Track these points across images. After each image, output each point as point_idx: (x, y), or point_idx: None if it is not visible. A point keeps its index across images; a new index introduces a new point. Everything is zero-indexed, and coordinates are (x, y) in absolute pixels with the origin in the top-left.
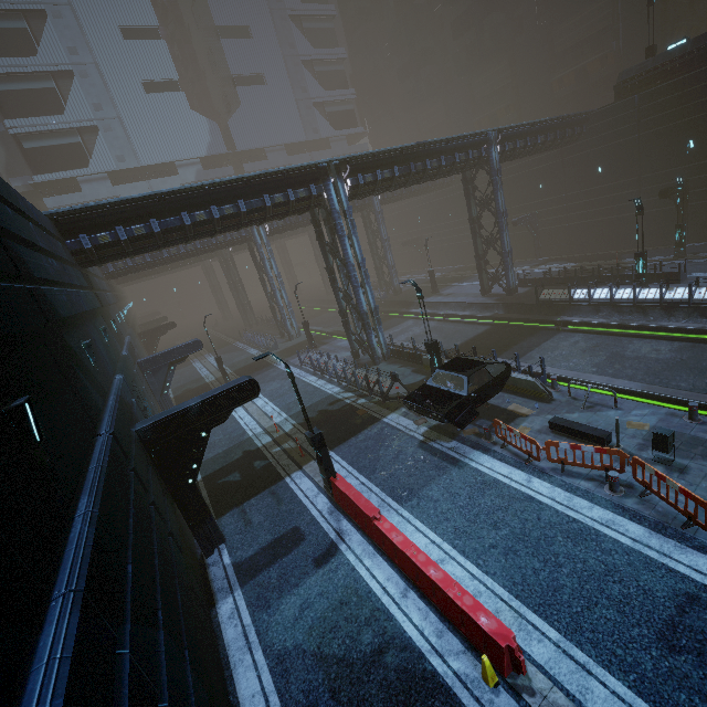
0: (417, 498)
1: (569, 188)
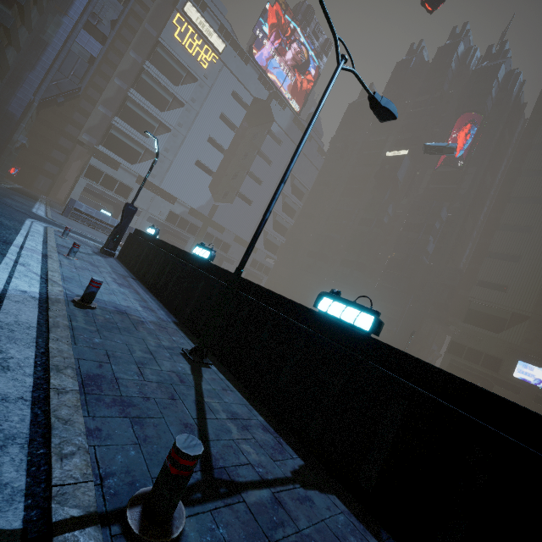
0: None
1: None
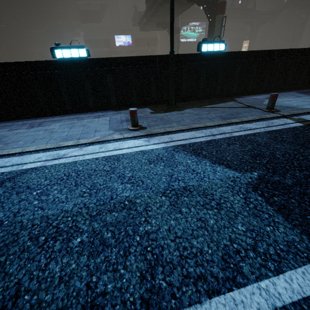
0: None
1: None
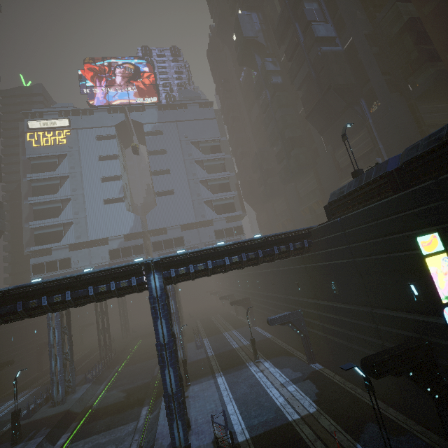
0: None
1: (318, 295)
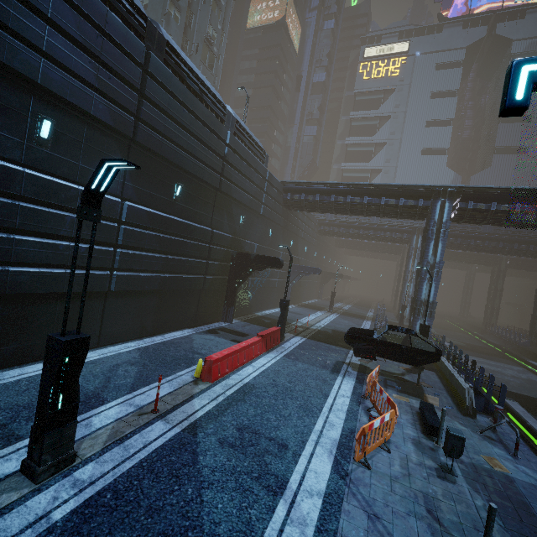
0: (292, 360)
1: None
